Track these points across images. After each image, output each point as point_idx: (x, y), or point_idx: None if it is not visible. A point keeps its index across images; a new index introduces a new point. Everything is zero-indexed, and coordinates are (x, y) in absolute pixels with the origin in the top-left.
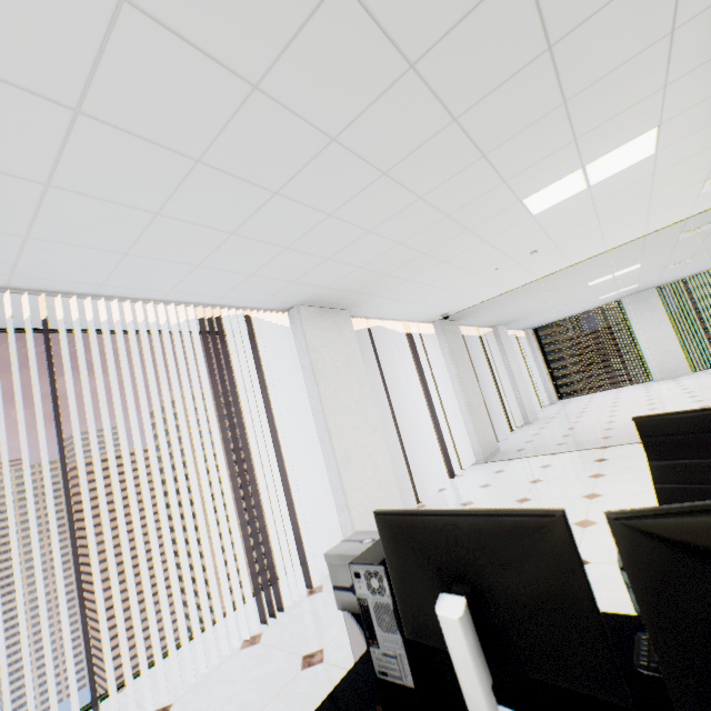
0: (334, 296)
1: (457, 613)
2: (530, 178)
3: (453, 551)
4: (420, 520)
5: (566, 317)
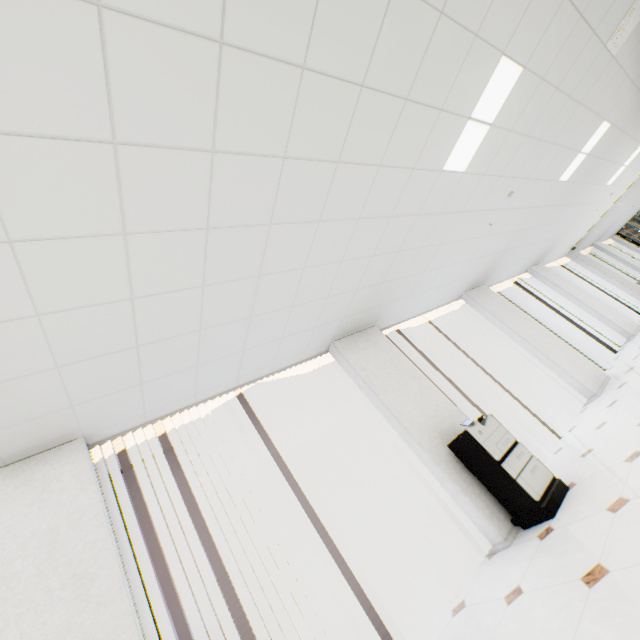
0: (541, 256)
1: None
2: (607, 179)
3: None
4: None
5: (635, 213)
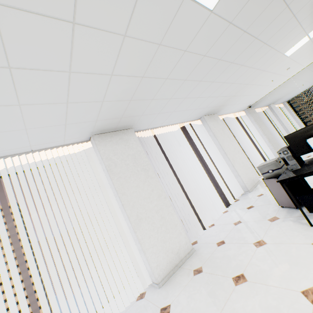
0: (214, 109)
1: (311, 139)
2: (287, 46)
3: (307, 133)
4: (297, 132)
5: (303, 90)
